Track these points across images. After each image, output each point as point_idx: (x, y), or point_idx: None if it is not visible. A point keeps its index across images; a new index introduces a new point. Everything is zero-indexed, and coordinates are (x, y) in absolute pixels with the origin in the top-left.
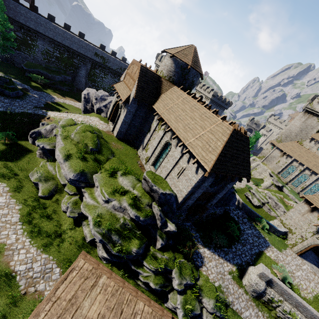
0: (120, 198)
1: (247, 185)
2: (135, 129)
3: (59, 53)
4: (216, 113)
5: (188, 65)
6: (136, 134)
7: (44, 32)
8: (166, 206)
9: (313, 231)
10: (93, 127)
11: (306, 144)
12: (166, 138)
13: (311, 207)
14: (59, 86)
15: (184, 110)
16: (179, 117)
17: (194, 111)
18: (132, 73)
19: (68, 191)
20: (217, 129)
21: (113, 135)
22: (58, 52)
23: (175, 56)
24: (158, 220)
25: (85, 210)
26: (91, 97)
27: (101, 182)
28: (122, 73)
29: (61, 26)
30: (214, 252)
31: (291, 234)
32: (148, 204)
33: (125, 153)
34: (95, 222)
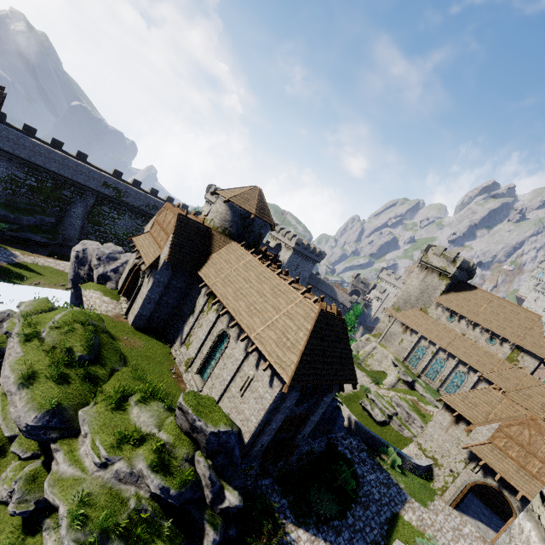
0: (131, 454)
1: (363, 386)
2: (168, 309)
3: (36, 181)
4: (296, 282)
5: (250, 213)
6: (171, 318)
7: (13, 149)
8: (222, 456)
9: (465, 458)
10: (89, 312)
11: (432, 312)
12: (220, 325)
13: (454, 416)
14: (27, 233)
15: (248, 280)
16: (240, 292)
17: (262, 282)
18: (164, 222)
19: (19, 452)
20: (297, 310)
21: (127, 322)
22: (34, 179)
23: (232, 201)
24: (206, 487)
25: (53, 493)
26: (90, 256)
27: (95, 423)
28: (150, 212)
29: (45, 142)
30: (317, 534)
31: (437, 467)
32: (187, 457)
33: (148, 354)
34: (73, 517)
